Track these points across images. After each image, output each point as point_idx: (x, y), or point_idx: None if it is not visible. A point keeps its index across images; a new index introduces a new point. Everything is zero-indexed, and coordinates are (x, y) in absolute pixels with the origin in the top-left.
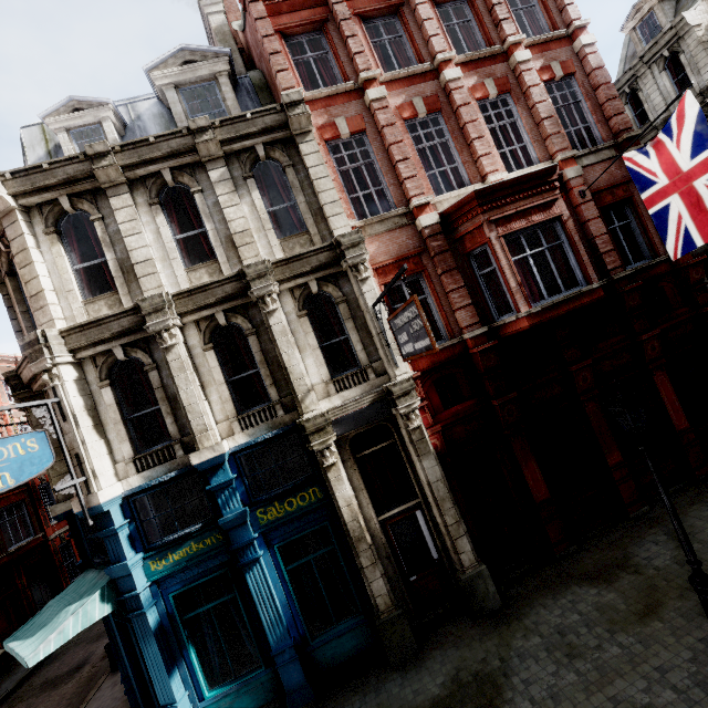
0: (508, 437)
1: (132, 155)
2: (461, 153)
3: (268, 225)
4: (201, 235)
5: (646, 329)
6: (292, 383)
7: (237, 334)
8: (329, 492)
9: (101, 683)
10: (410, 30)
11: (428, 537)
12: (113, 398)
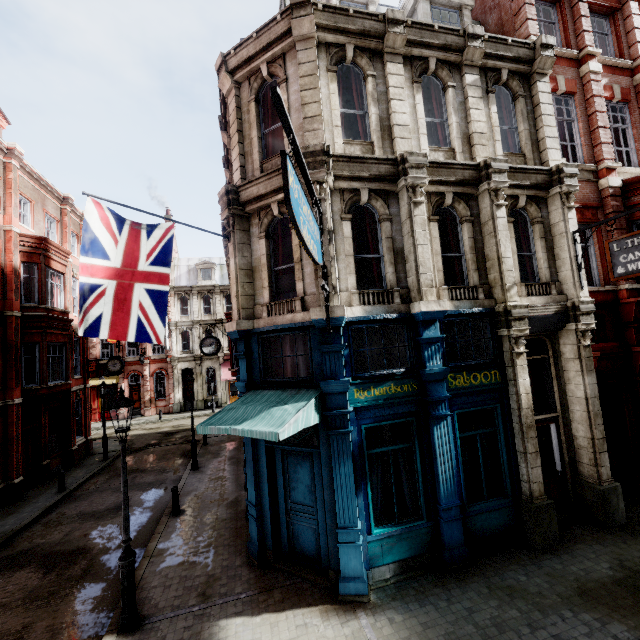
0: (637, 383)
1: (416, 33)
2: (638, 141)
3: (498, 136)
4: (440, 125)
5: None
6: (501, 272)
7: (449, 219)
8: (506, 379)
9: (165, 521)
10: (620, 32)
11: (557, 449)
12: (351, 233)
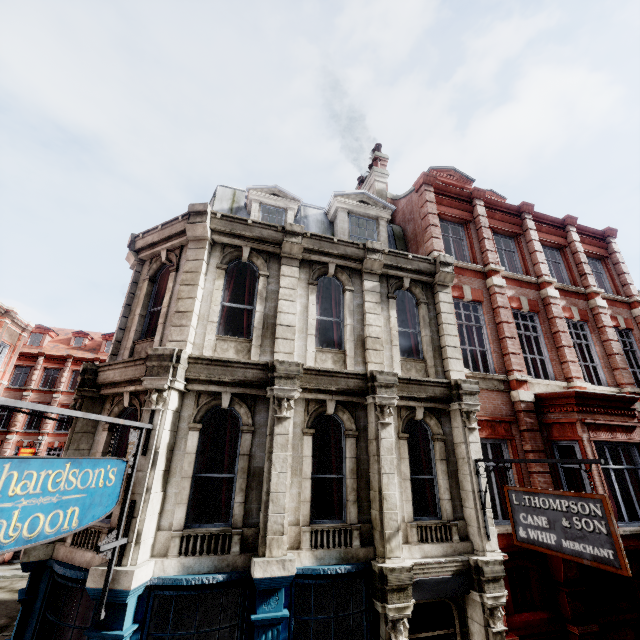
0: None
1: (315, 243)
2: (551, 351)
3: (396, 341)
4: (336, 323)
5: None
6: (382, 511)
7: (333, 428)
8: None
9: None
10: (524, 252)
11: None
12: (196, 446)
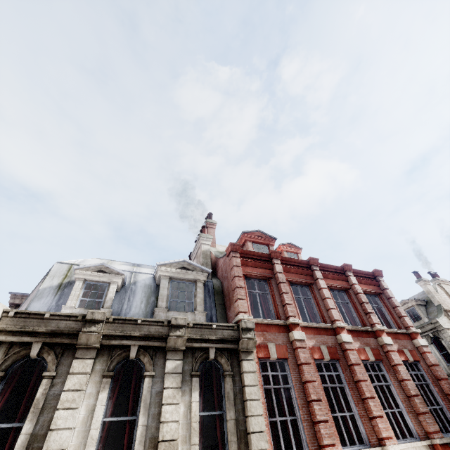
0: None
1: (117, 327)
2: (358, 404)
3: (195, 437)
4: (129, 422)
5: None
6: None
7: None
8: None
9: None
10: (317, 299)
11: None
12: None
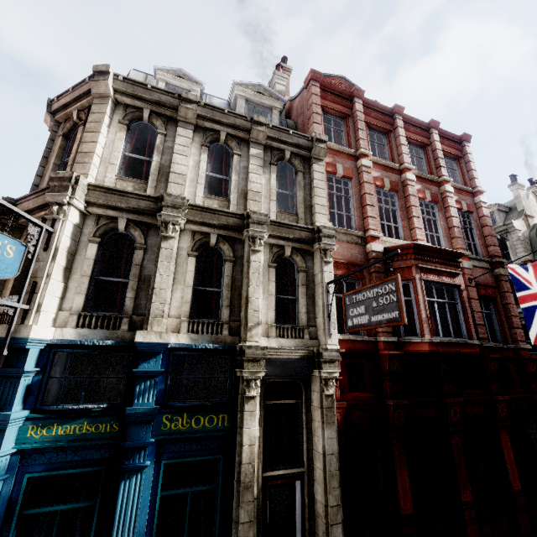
0: (391, 438)
1: (208, 112)
2: (404, 220)
3: (274, 197)
4: (225, 180)
5: (499, 392)
6: (247, 311)
7: (216, 257)
8: (236, 425)
9: None
10: (392, 145)
11: (299, 514)
12: (94, 254)
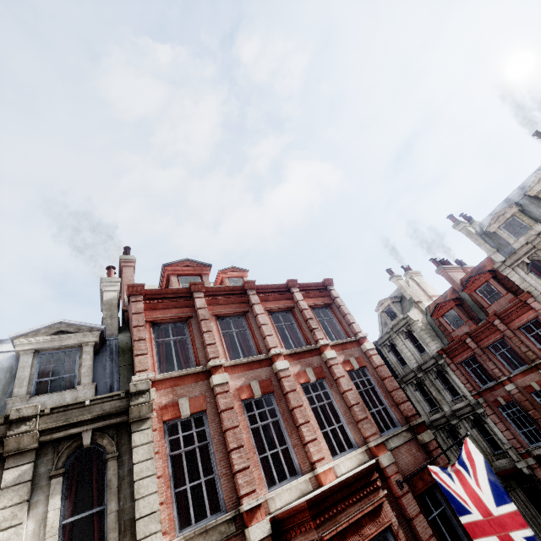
0: None
1: None
2: (291, 435)
3: None
4: None
5: None
6: None
7: None
8: None
9: None
10: (252, 328)
11: None
12: None
